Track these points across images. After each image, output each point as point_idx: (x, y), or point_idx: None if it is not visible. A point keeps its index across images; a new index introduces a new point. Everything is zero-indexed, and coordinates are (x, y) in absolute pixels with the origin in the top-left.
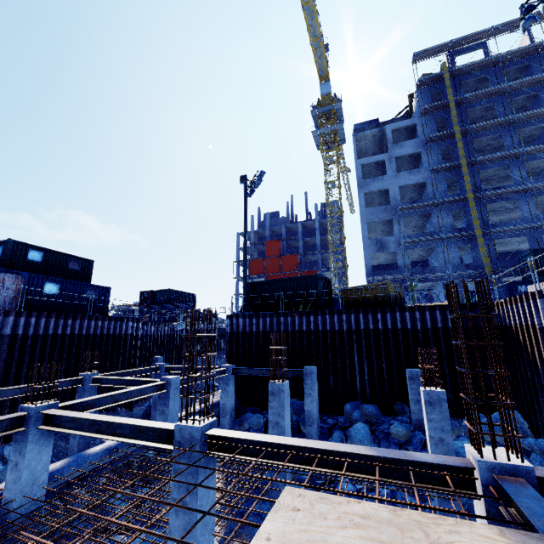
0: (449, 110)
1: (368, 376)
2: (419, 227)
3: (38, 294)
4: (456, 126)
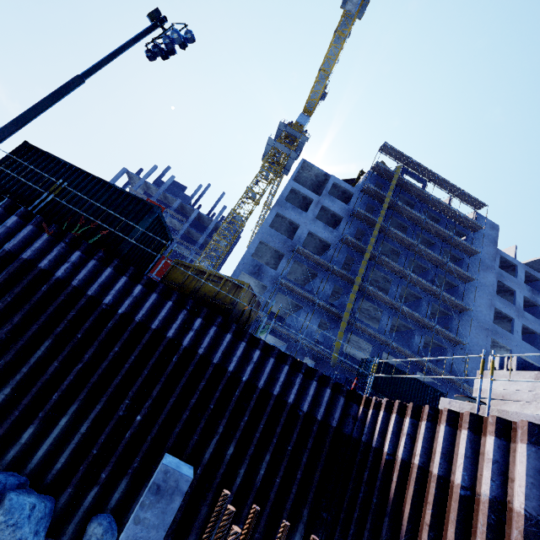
0: (381, 204)
1: (89, 427)
2: (298, 283)
3: None
4: (382, 217)
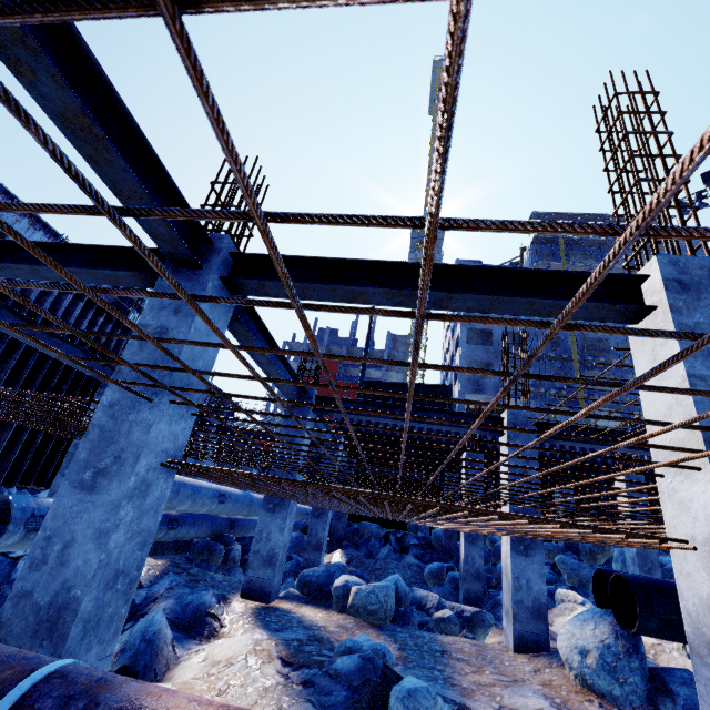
0: None
1: None
2: None
3: None
4: None
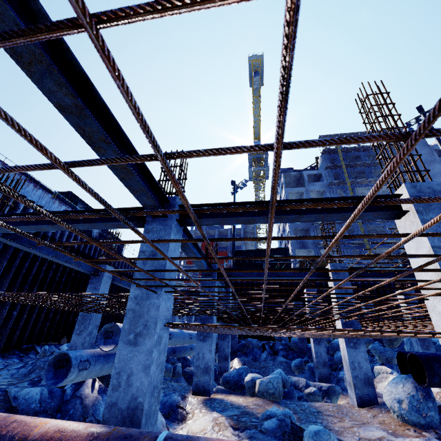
0: (340, 169)
1: None
2: None
3: (88, 234)
4: (347, 178)
